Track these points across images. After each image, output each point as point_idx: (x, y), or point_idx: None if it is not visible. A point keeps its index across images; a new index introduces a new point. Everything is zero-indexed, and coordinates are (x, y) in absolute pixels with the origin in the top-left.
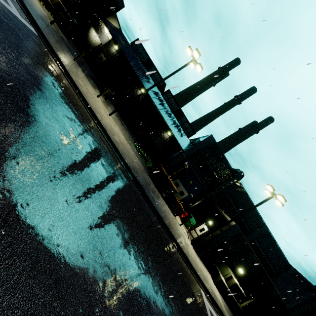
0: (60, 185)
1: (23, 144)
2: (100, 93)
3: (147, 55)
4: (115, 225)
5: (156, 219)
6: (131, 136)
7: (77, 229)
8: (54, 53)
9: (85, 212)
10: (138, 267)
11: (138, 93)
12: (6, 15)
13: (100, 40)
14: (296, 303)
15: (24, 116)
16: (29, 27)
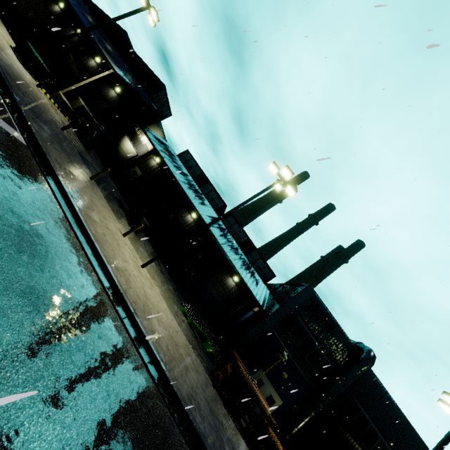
0: None
1: None
2: (130, 224)
3: (200, 169)
4: None
5: None
6: (175, 291)
7: None
8: (51, 172)
9: None
10: None
11: (188, 218)
12: None
13: (136, 150)
14: None
15: None
16: (11, 131)
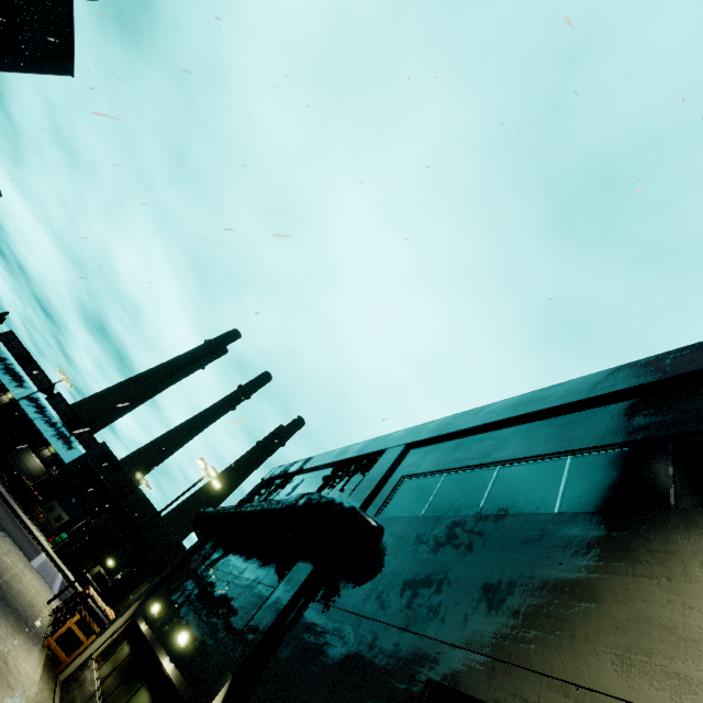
0: None
1: None
2: None
3: (26, 350)
4: None
5: (3, 501)
6: None
7: None
8: None
9: None
10: None
11: (3, 398)
12: None
13: None
14: None
15: None
16: None
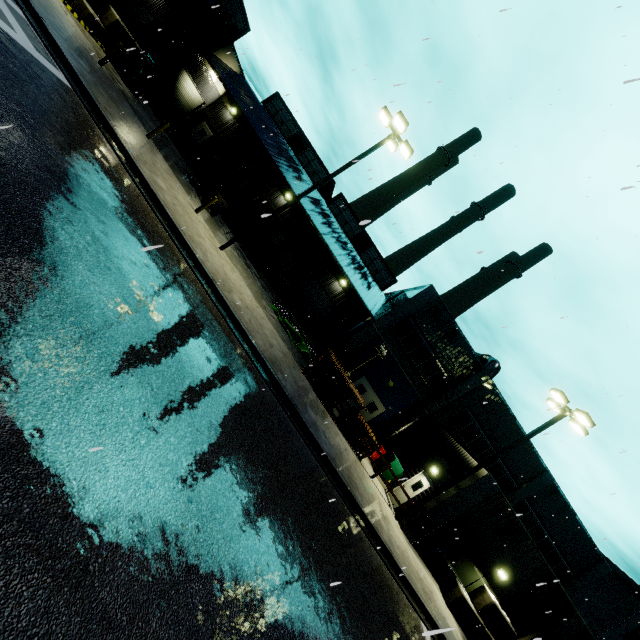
0: (113, 425)
1: (26, 334)
2: (203, 202)
3: (296, 125)
4: (237, 505)
5: (322, 472)
6: (265, 290)
7: (151, 532)
8: (106, 124)
9: (168, 484)
10: (291, 601)
11: (280, 201)
12: (3, 46)
13: (202, 96)
14: (616, 634)
15: (32, 267)
16: (54, 71)
